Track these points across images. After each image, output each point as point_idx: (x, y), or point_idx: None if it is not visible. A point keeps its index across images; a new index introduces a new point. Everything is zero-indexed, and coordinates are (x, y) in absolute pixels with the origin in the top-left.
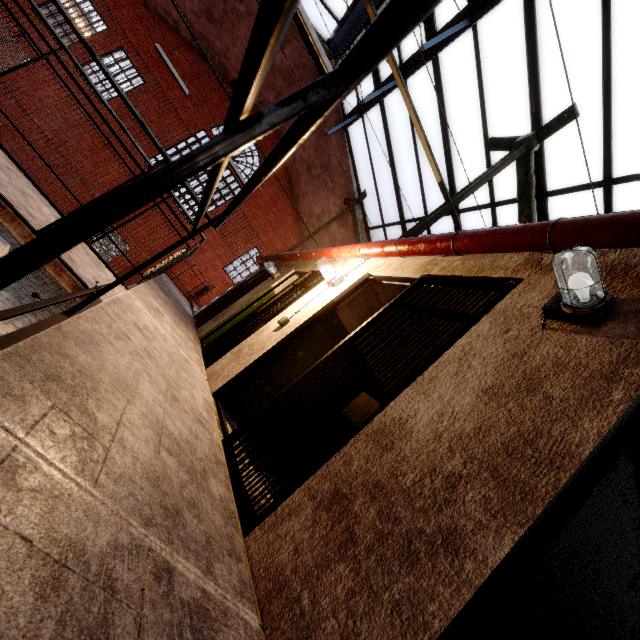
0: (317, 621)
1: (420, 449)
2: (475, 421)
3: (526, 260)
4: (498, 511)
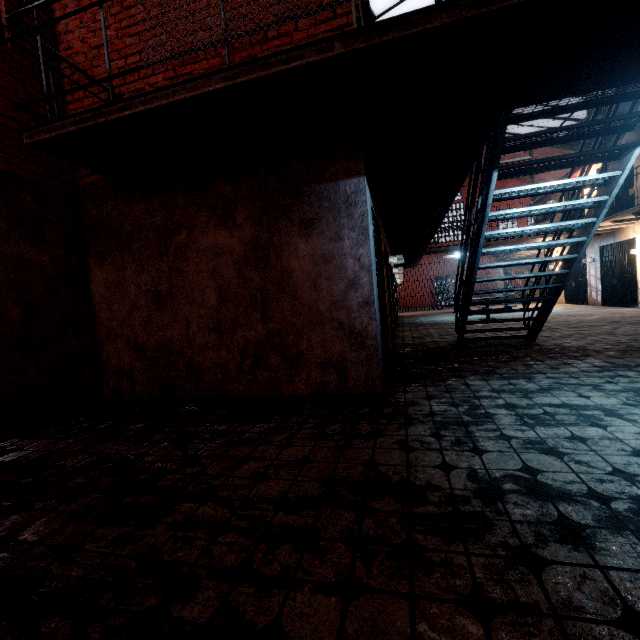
0: None
1: None
2: None
3: None
4: None
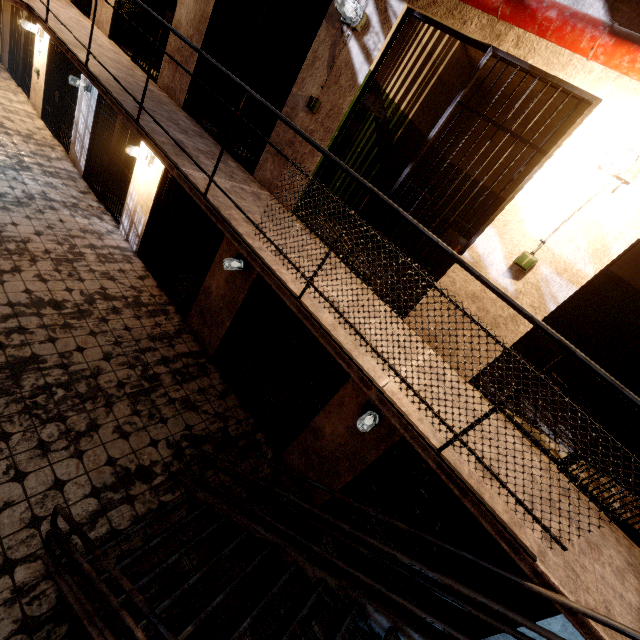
0: (176, 88)
1: (185, 31)
2: (194, 13)
3: None
4: (198, 42)
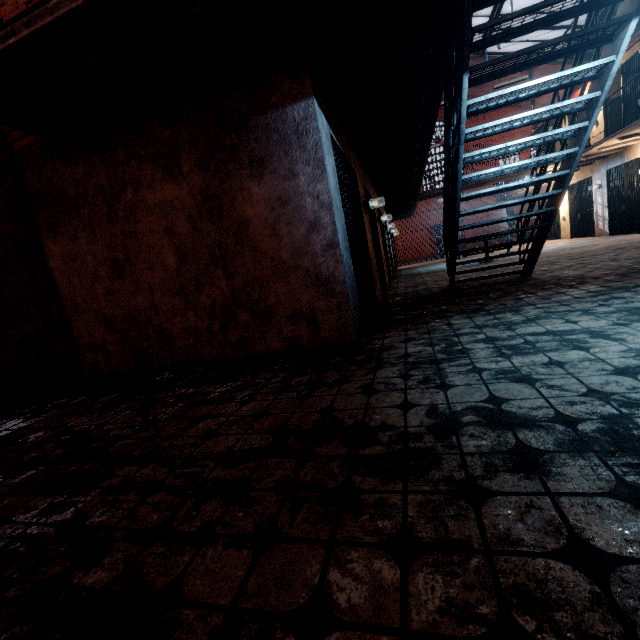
0: None
1: None
2: None
3: (639, 41)
4: None
